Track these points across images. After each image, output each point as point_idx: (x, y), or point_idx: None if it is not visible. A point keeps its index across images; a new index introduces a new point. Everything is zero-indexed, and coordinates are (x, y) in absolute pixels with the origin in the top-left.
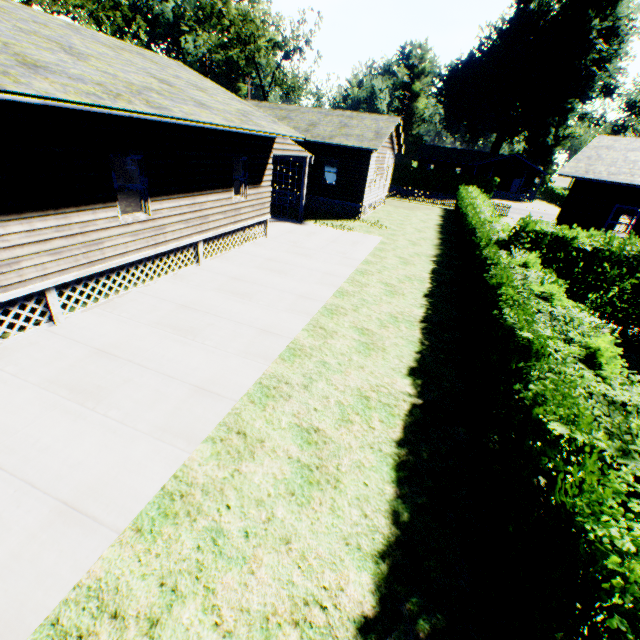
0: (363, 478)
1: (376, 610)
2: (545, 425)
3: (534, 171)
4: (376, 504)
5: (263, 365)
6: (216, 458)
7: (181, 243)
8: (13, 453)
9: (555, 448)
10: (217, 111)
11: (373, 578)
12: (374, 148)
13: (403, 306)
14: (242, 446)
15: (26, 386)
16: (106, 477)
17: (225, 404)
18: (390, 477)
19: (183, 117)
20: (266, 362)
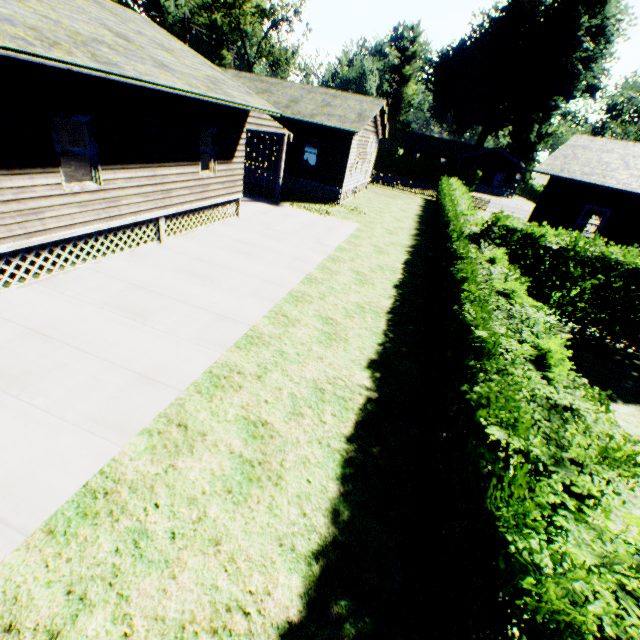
0: (307, 475)
1: (302, 615)
2: (486, 428)
3: (516, 167)
4: (317, 502)
5: (216, 353)
6: (151, 452)
7: (139, 218)
8: None
9: (493, 452)
10: (181, 75)
11: (304, 581)
12: (356, 131)
13: (372, 296)
14: (181, 439)
15: None
16: (21, 473)
17: (169, 394)
18: (335, 474)
19: (136, 77)
20: (220, 350)
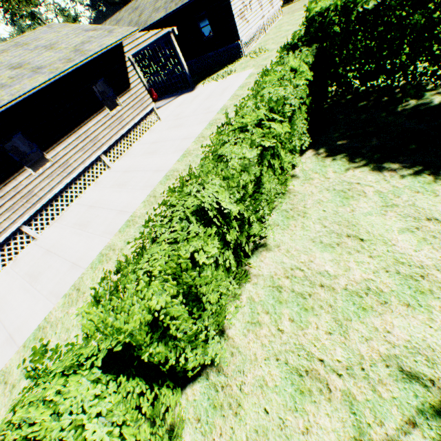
0: None
1: None
2: None
3: None
4: None
5: (108, 239)
6: (63, 306)
7: (85, 165)
8: (5, 313)
9: None
10: (49, 67)
11: None
12: None
13: None
14: (75, 297)
15: (19, 278)
16: (25, 321)
17: (80, 272)
18: None
19: (8, 101)
20: (110, 236)
